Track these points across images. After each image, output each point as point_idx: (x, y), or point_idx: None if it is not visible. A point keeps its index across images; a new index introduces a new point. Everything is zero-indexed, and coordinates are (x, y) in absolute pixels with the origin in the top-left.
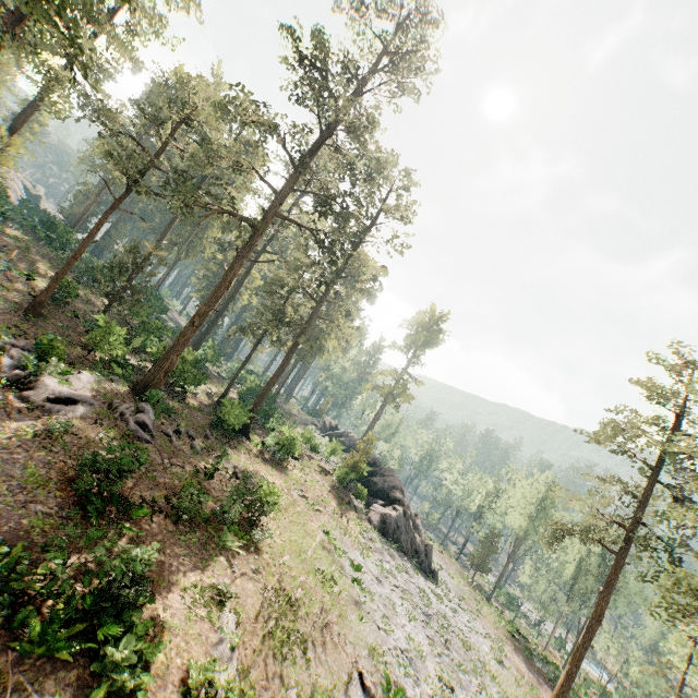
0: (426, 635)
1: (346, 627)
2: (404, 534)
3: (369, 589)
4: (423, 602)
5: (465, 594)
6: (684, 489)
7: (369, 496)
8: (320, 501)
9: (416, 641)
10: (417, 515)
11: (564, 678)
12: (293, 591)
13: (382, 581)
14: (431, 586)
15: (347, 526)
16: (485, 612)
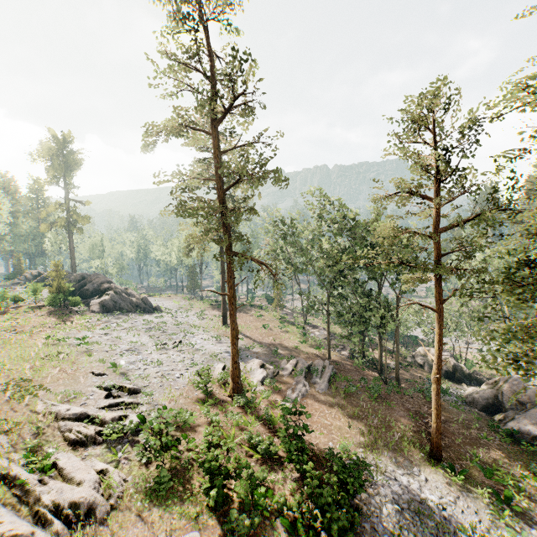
0: (148, 336)
1: (78, 365)
2: (122, 303)
3: (96, 342)
4: (147, 325)
5: (182, 306)
6: (229, 192)
7: (87, 300)
8: (38, 326)
9: (139, 342)
10: (127, 288)
11: (222, 303)
12: (25, 376)
13: (110, 333)
14: (156, 315)
15: (71, 325)
16: (197, 305)
